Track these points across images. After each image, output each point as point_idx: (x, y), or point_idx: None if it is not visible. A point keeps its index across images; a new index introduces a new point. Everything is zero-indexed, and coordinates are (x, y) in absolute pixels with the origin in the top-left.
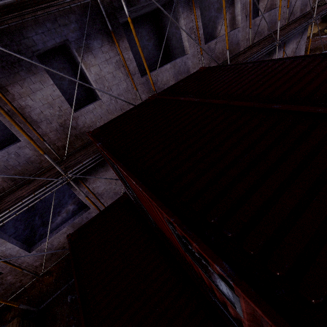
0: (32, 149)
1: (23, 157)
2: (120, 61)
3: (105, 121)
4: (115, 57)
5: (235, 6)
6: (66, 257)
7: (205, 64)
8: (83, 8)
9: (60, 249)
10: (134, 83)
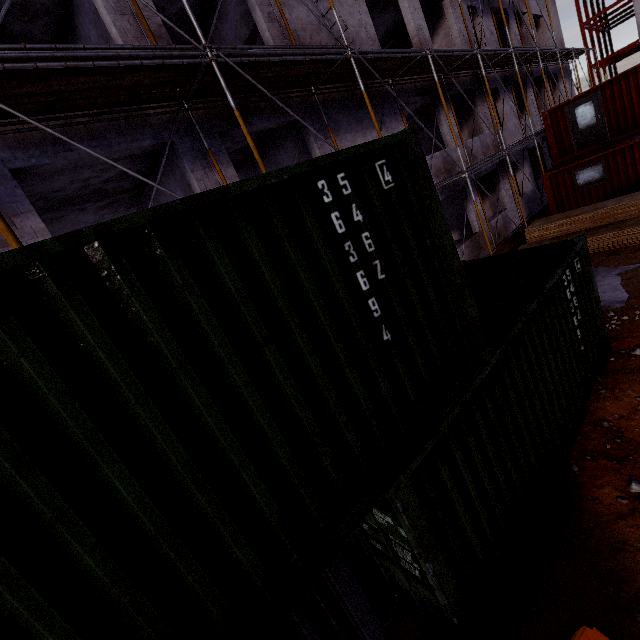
0: (489, 141)
1: (487, 143)
2: (511, 106)
3: (509, 140)
4: (510, 103)
5: (542, 96)
6: (505, 242)
7: (540, 125)
8: (500, 76)
9: (498, 236)
10: (520, 119)
